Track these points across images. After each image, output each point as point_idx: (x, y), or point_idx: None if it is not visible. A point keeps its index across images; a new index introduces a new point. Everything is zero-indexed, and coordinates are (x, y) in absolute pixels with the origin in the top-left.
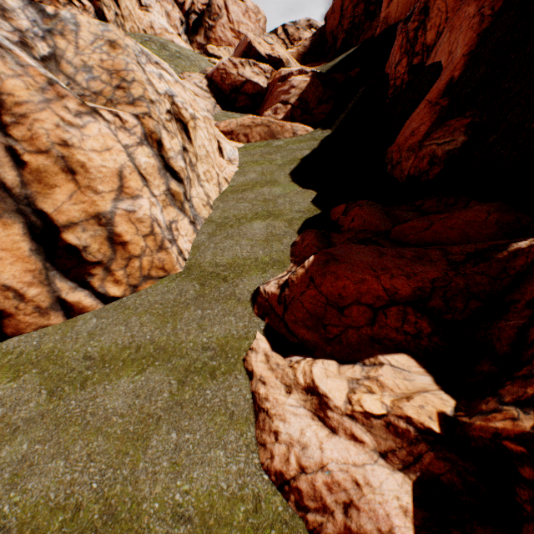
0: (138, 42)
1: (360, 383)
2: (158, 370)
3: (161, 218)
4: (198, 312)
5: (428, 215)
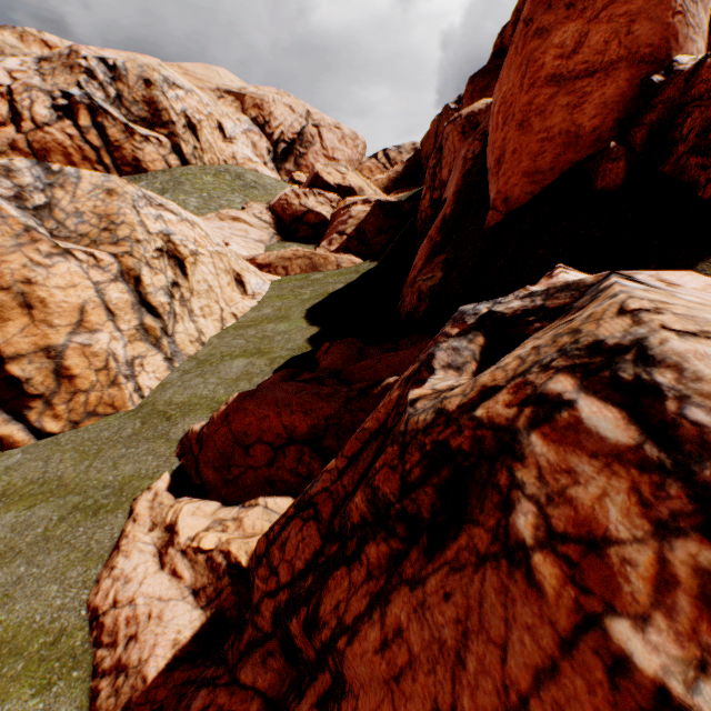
0: (212, 173)
1: (223, 523)
2: (49, 506)
3: (122, 352)
4: (123, 450)
5: (383, 353)
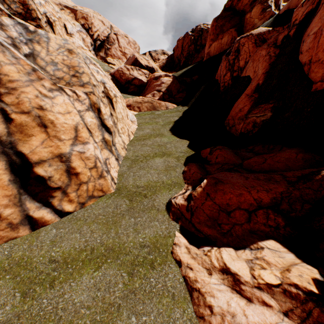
0: None
1: (254, 262)
2: (111, 266)
3: (100, 156)
4: (132, 220)
5: (261, 155)
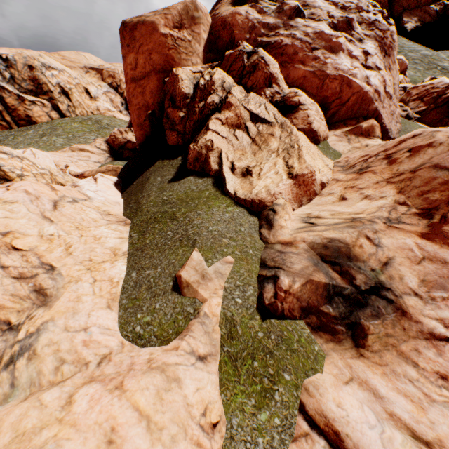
0: (79, 121)
1: None
2: None
3: None
4: None
5: None
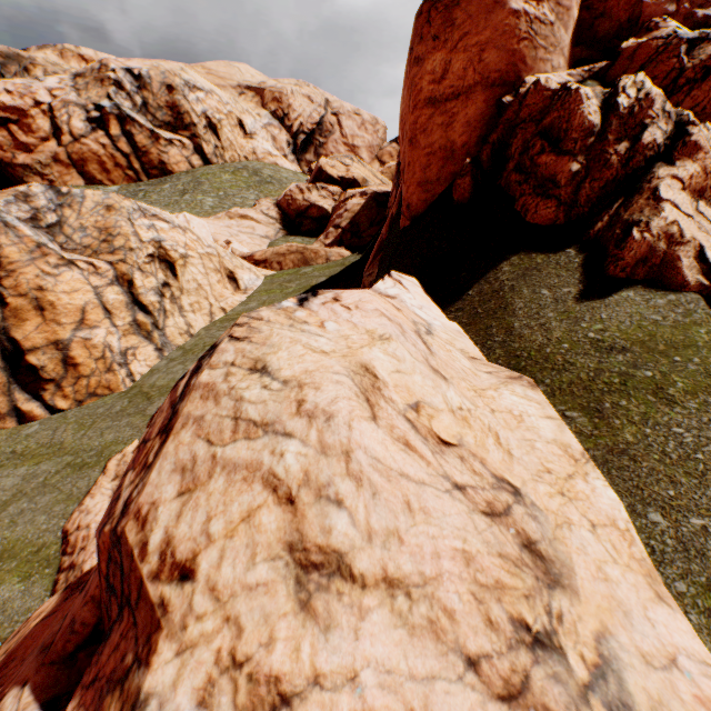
0: (231, 171)
1: None
2: (51, 463)
3: (117, 344)
4: (110, 423)
5: None
